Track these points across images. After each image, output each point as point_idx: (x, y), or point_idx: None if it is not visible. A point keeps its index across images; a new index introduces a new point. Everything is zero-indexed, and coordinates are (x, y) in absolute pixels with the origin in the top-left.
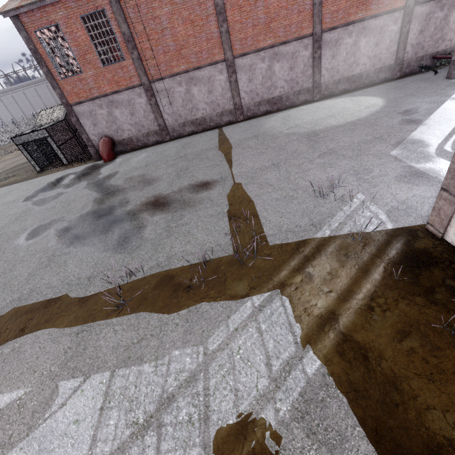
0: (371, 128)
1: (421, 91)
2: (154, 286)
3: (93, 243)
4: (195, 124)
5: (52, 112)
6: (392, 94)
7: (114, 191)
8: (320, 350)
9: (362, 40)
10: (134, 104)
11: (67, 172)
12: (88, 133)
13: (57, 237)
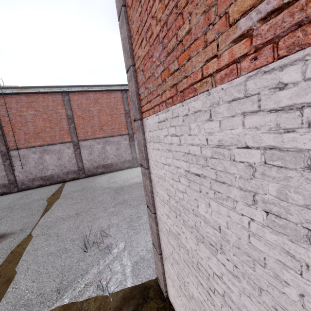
0: None
1: None
2: None
3: None
4: (43, 179)
5: None
6: None
7: None
8: None
9: None
10: None
11: None
12: None
13: None
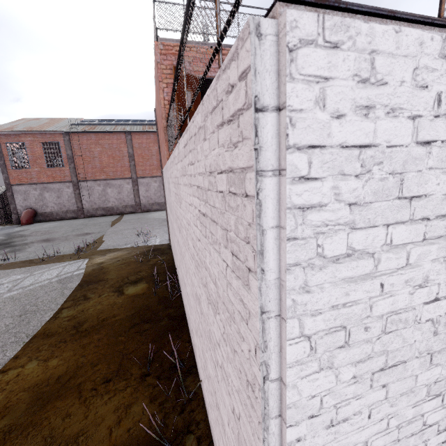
0: None
1: None
2: (18, 263)
3: None
4: (105, 210)
5: None
6: None
7: (19, 236)
8: (86, 270)
9: None
10: (62, 191)
11: None
12: (17, 204)
13: None
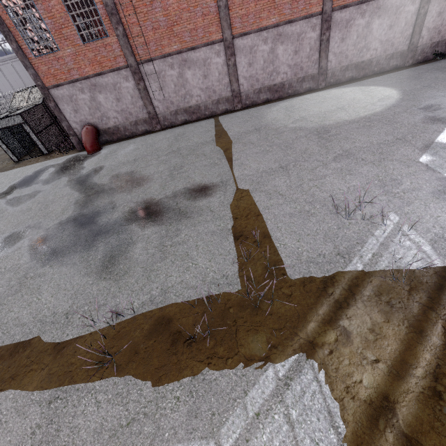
0: (390, 126)
1: (440, 82)
2: (147, 332)
3: (73, 262)
4: (188, 113)
5: (28, 94)
6: (406, 84)
7: (98, 192)
8: None
9: (376, 22)
10: (119, 88)
11: (47, 164)
12: (69, 120)
13: (32, 251)
